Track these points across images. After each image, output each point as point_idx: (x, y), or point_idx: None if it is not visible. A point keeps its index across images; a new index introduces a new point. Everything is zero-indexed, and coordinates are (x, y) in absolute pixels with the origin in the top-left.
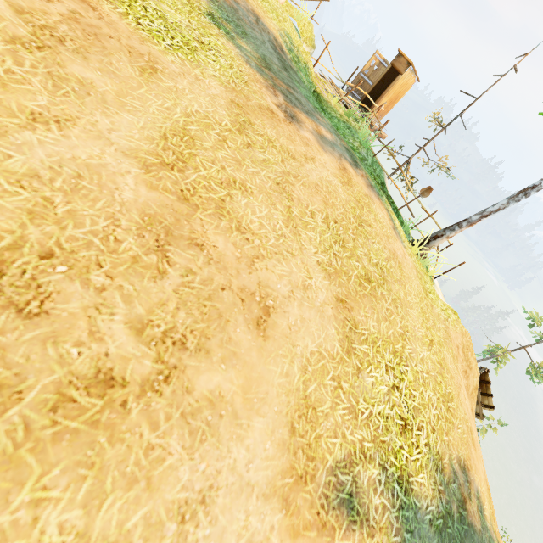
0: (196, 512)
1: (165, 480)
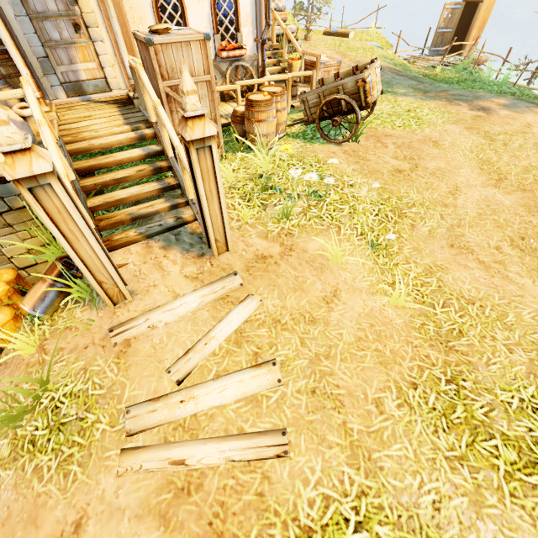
0: None
1: None
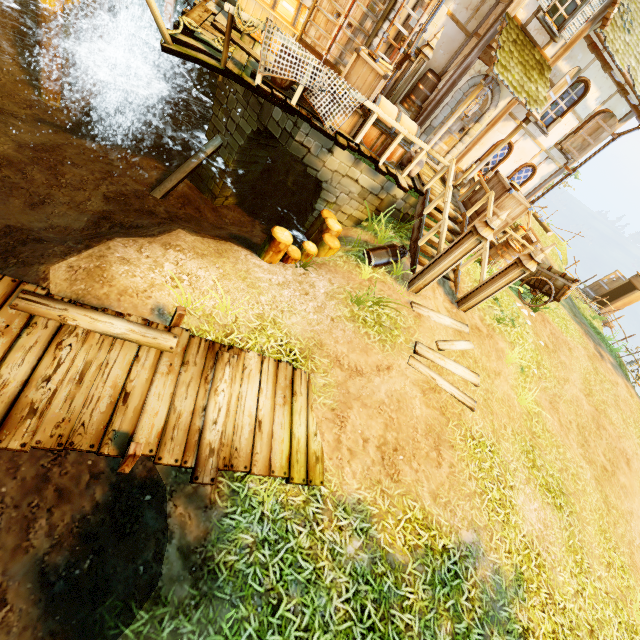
0: (631, 515)
1: (623, 502)
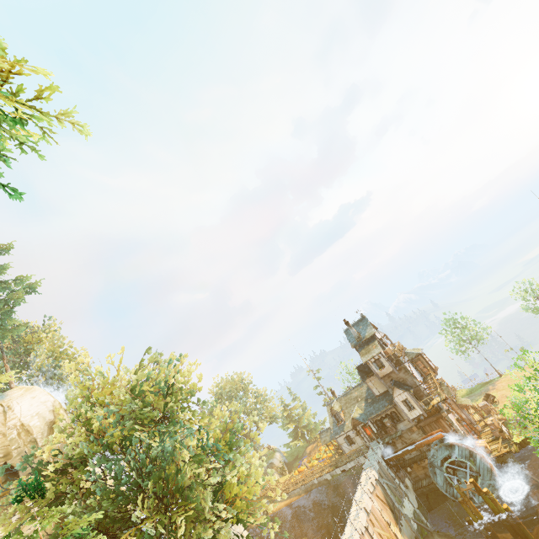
0: None
1: None
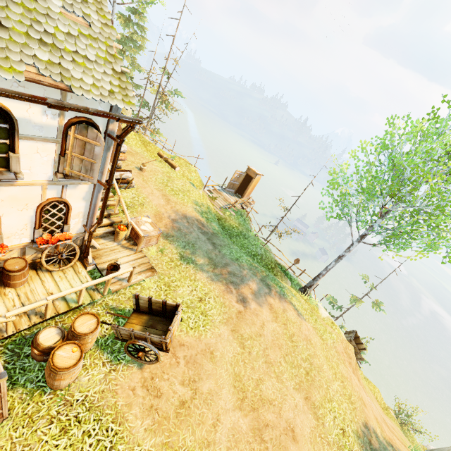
0: None
1: None
